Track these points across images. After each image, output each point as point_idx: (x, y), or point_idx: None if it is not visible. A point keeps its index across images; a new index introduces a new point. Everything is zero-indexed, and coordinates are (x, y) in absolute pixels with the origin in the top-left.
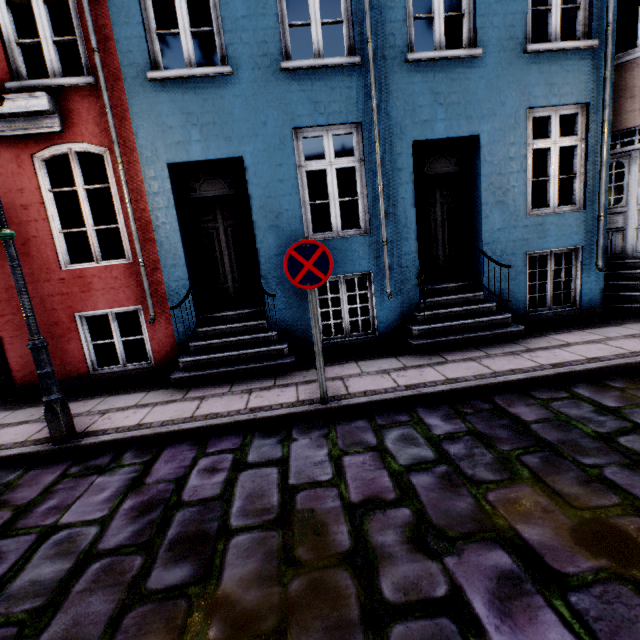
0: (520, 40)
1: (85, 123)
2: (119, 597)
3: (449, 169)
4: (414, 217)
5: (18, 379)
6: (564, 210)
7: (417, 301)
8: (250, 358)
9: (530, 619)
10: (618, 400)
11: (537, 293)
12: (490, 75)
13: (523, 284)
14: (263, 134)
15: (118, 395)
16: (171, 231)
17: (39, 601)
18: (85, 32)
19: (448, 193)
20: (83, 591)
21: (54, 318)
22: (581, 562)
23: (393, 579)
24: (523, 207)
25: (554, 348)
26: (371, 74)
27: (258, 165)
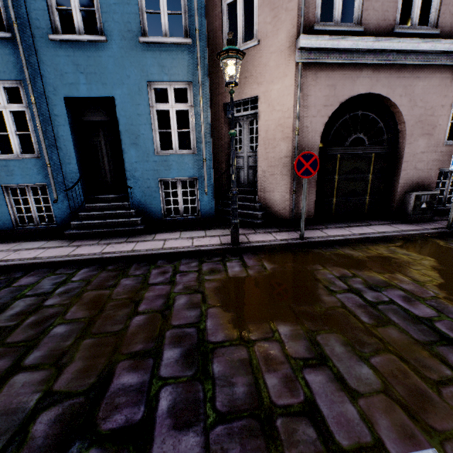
0: (136, 33)
1: None
2: None
3: (102, 118)
4: (73, 149)
5: None
6: (184, 153)
7: (83, 205)
8: None
9: None
10: (84, 277)
11: (172, 205)
12: (117, 56)
13: (158, 199)
14: None
15: None
16: None
17: None
18: None
19: (109, 134)
20: None
21: None
22: None
23: None
24: (152, 148)
25: (136, 242)
26: (19, 47)
27: None
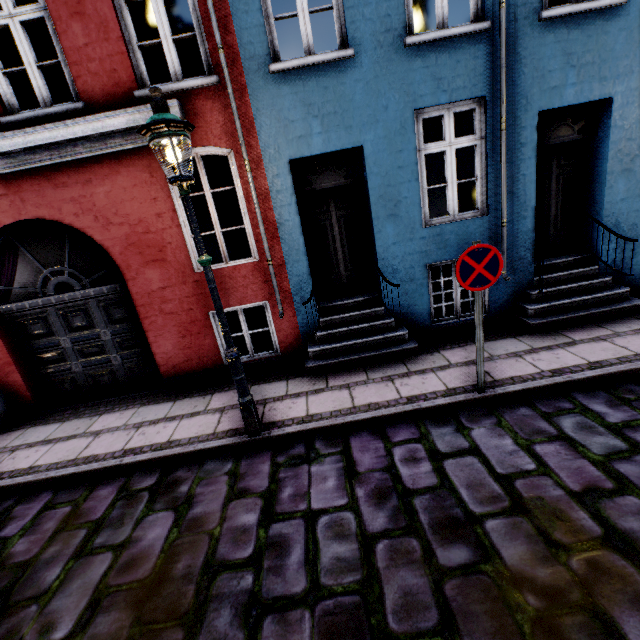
0: None
1: (210, 125)
2: (424, 572)
3: (571, 137)
4: (533, 194)
5: (164, 372)
6: None
7: (530, 279)
8: (373, 345)
9: None
10: None
11: None
12: (632, 26)
13: None
14: (384, 120)
15: (260, 384)
16: (294, 228)
17: (357, 575)
18: (205, 27)
19: (565, 163)
20: (388, 567)
21: (191, 317)
22: None
23: None
24: None
25: None
26: (502, 41)
27: (378, 153)
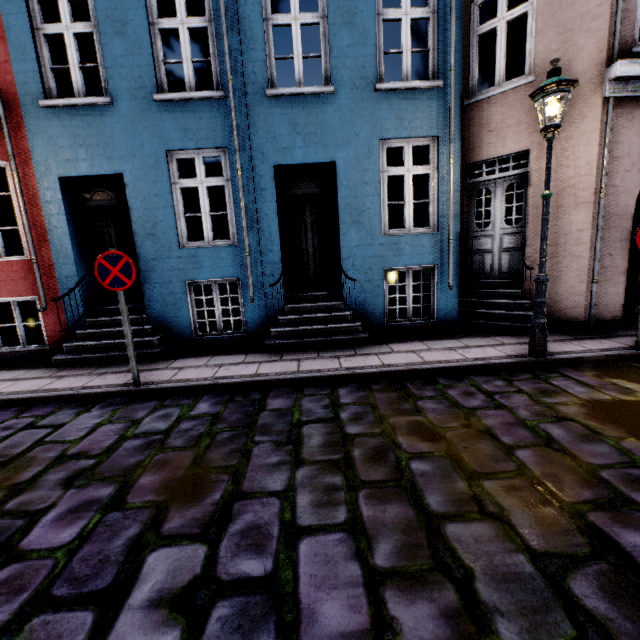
0: (371, 79)
1: None
2: None
3: (314, 190)
4: (277, 232)
5: None
6: (420, 231)
7: (282, 306)
8: (124, 347)
9: (69, 523)
10: (355, 398)
11: (397, 305)
12: (344, 109)
13: (381, 296)
14: (140, 155)
15: (8, 370)
16: (62, 234)
17: None
18: None
19: (318, 211)
20: None
21: None
22: (148, 497)
23: (24, 498)
24: (379, 227)
25: (374, 355)
26: (231, 107)
27: (136, 181)
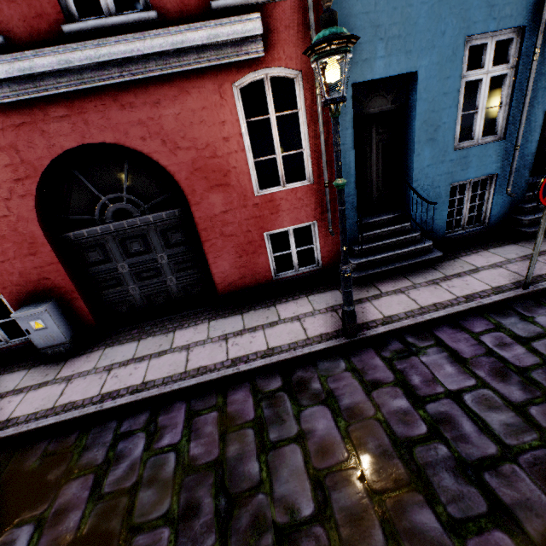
0: None
1: (282, 44)
2: None
3: None
4: (541, 120)
5: (220, 290)
6: None
7: (523, 195)
8: (405, 255)
9: None
10: None
11: None
12: None
13: None
14: (439, 45)
15: (314, 294)
16: (347, 152)
17: (532, 434)
18: None
19: None
20: None
21: (248, 238)
22: None
23: None
24: None
25: None
26: None
27: (429, 79)
